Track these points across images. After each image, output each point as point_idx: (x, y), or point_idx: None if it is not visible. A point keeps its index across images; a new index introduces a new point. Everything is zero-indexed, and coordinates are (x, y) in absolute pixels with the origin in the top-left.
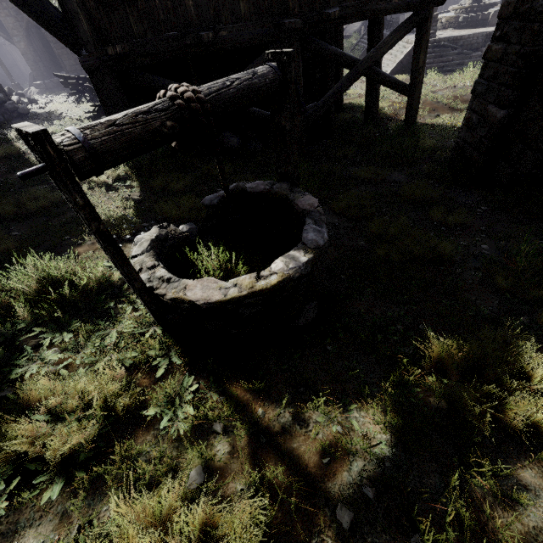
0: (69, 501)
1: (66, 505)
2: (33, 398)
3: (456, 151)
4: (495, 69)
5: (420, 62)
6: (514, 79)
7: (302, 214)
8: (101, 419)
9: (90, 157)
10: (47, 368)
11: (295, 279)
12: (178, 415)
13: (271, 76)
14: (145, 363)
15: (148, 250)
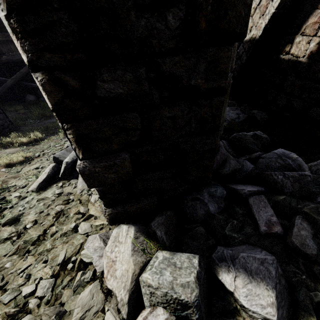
0: None
1: None
2: None
3: None
4: None
5: None
6: None
7: None
8: None
9: None
10: None
11: None
12: None
13: None
14: None
15: None
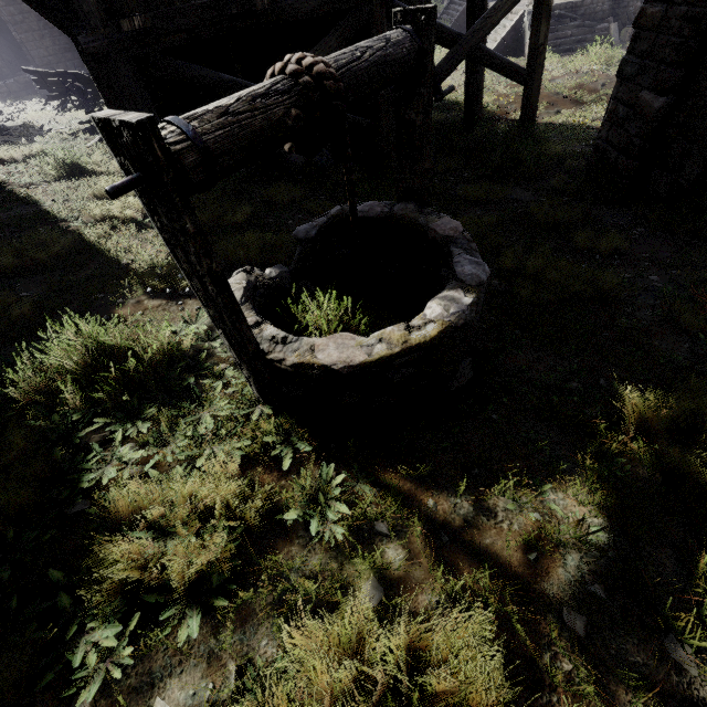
0: (213, 638)
1: (213, 643)
2: (125, 510)
3: (595, 157)
4: (651, 40)
5: (541, 36)
6: (678, 53)
7: (443, 242)
8: (227, 530)
9: (202, 161)
10: (129, 470)
11: (459, 328)
12: (328, 516)
13: (408, 45)
14: (260, 454)
15: (243, 302)
